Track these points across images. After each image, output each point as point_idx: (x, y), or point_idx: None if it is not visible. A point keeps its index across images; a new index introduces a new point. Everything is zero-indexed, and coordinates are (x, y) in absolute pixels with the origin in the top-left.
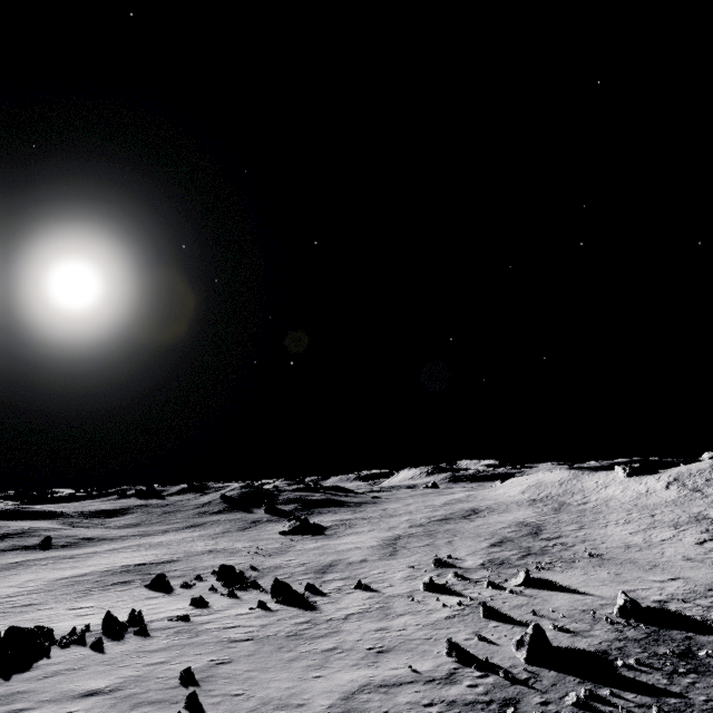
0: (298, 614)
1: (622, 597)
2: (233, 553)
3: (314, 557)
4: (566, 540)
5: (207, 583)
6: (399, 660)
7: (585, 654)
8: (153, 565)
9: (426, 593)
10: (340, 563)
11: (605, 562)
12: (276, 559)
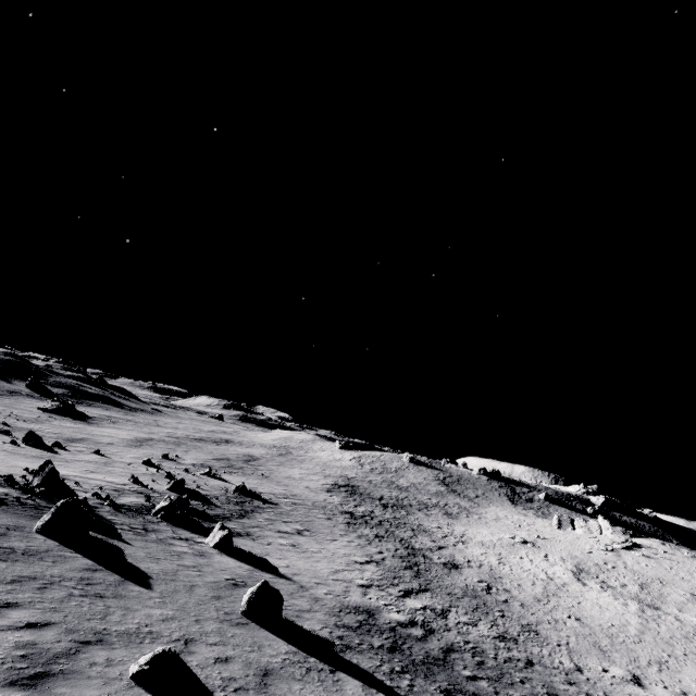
0: (43, 452)
1: (241, 484)
2: None
3: (68, 432)
4: (261, 468)
5: None
6: (101, 476)
7: (198, 494)
8: None
9: (142, 465)
10: (90, 440)
11: (265, 479)
12: (31, 425)
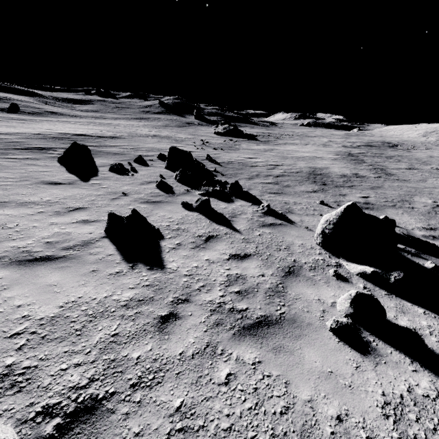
0: None
1: None
2: (178, 140)
3: (278, 160)
4: None
5: (153, 170)
6: None
7: None
8: (91, 137)
9: None
10: (327, 173)
11: None
12: (232, 154)
